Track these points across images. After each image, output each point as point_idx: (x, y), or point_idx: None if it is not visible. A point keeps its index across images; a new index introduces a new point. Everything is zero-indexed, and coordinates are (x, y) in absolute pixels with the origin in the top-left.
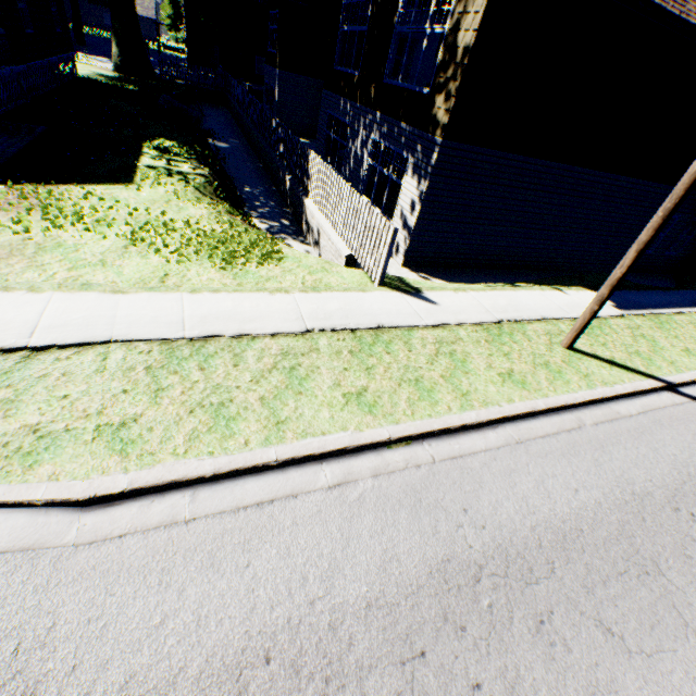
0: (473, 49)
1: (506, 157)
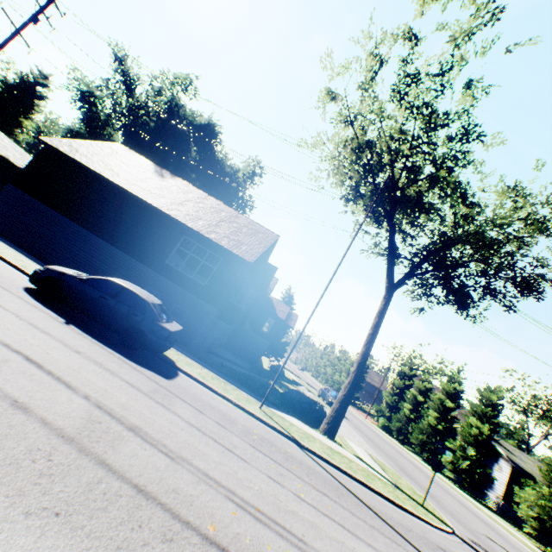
0: (30, 163)
1: (38, 202)
